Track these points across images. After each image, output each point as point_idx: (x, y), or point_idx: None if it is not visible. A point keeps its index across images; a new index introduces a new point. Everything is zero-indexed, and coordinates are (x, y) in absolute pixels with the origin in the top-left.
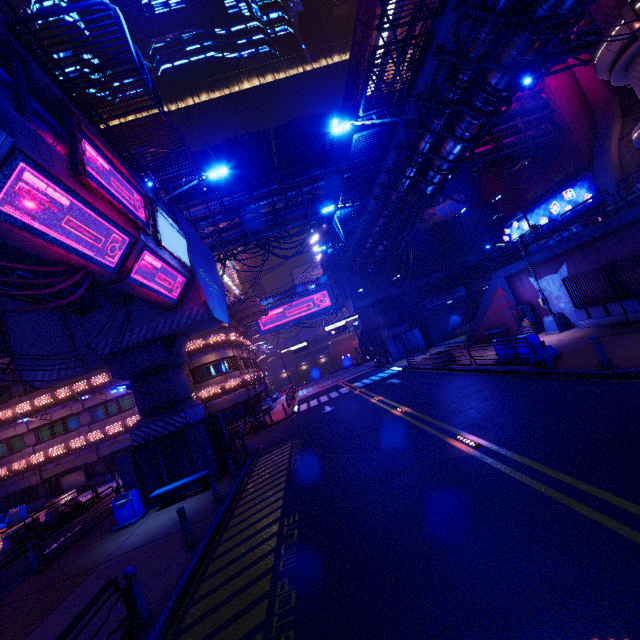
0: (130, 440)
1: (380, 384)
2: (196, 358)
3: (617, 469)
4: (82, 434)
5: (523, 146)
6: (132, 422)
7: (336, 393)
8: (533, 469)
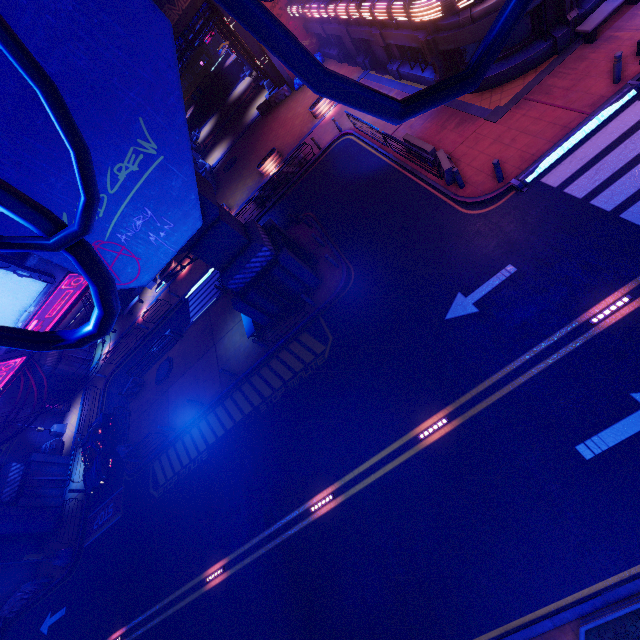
0: (367, 33)
1: (635, 371)
2: None
3: (165, 636)
4: (326, 0)
5: None
6: (354, 16)
7: None
8: (179, 601)
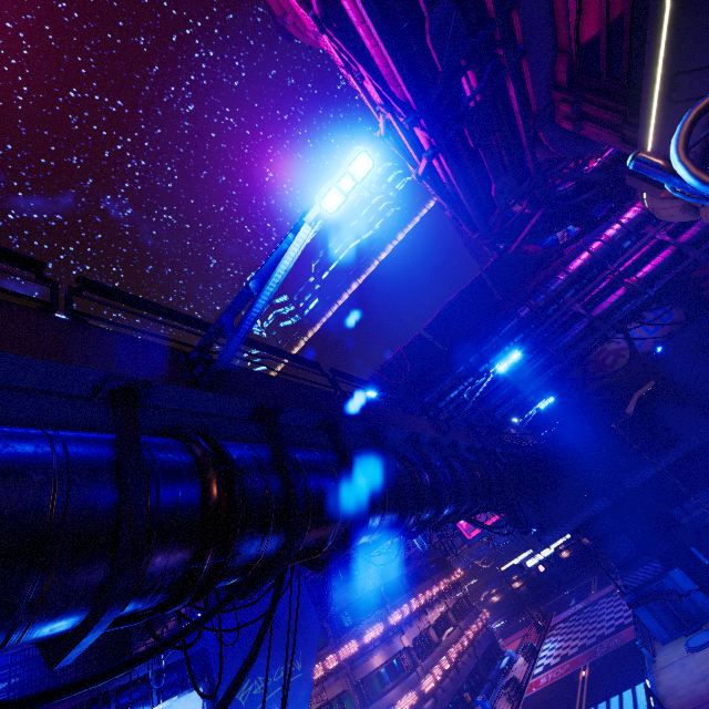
0: None
1: None
2: (357, 665)
3: None
4: None
5: (684, 265)
6: None
7: None
8: None
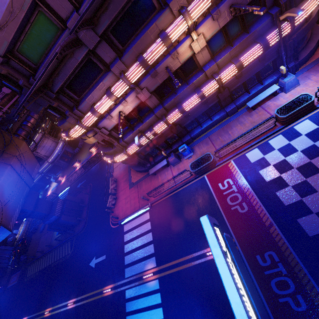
0: None
1: (100, 315)
2: None
3: None
4: None
5: None
6: None
7: (138, 257)
8: None
